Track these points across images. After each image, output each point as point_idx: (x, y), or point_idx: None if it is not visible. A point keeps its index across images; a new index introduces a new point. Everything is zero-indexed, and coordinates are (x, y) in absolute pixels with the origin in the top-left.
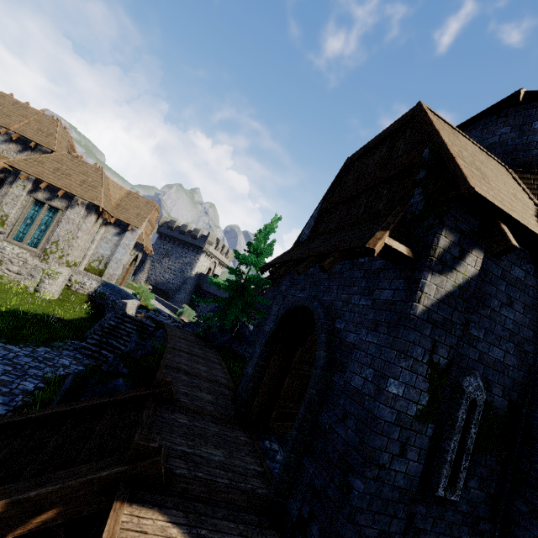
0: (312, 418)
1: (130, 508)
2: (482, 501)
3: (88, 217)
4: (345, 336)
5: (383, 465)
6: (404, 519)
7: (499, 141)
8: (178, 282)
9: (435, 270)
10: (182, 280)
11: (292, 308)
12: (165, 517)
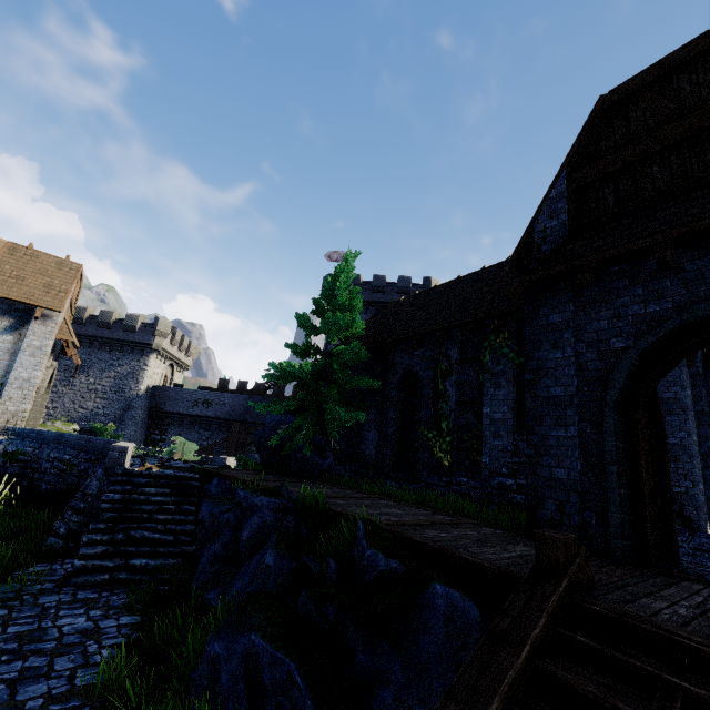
0: None
1: None
2: None
3: None
4: None
5: None
6: None
7: None
8: (116, 409)
9: None
10: (124, 404)
11: (681, 327)
12: None
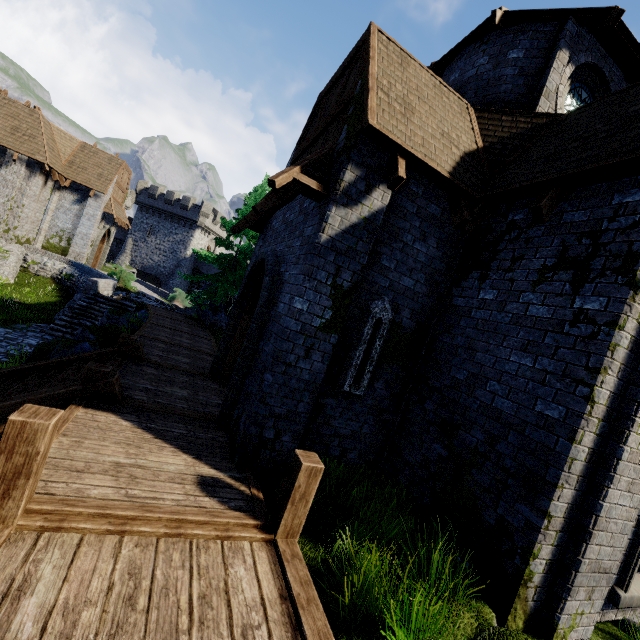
0: (253, 347)
1: (86, 410)
2: (387, 398)
3: (32, 178)
4: (283, 277)
5: (290, 363)
6: (310, 403)
7: (476, 75)
8: (171, 265)
9: (339, 203)
10: (176, 262)
11: (256, 264)
12: (118, 417)
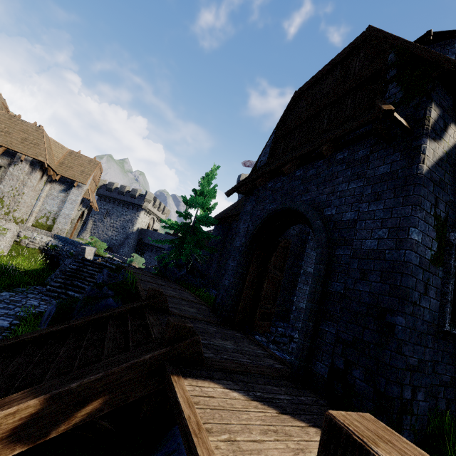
0: (323, 289)
1: (186, 380)
2: None
3: (33, 173)
4: (339, 218)
5: (415, 302)
6: (432, 348)
7: None
8: (121, 237)
9: (430, 137)
10: (125, 236)
11: (269, 216)
12: (220, 385)
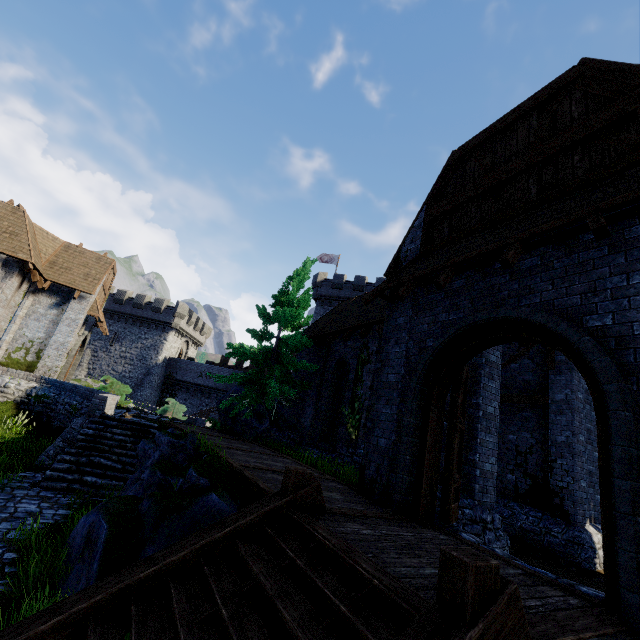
0: (639, 453)
1: None
2: None
3: (7, 279)
4: (627, 330)
5: None
6: None
7: None
8: (138, 374)
9: None
10: (145, 370)
11: (459, 333)
12: None
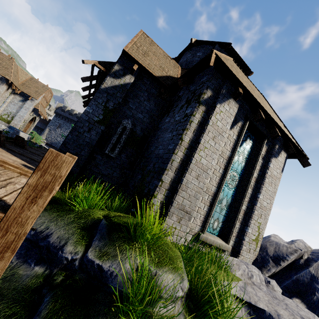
0: None
1: None
2: (127, 163)
3: (1, 85)
4: None
5: (80, 132)
6: (87, 152)
7: (186, 59)
8: None
9: (111, 76)
10: None
11: None
12: None
